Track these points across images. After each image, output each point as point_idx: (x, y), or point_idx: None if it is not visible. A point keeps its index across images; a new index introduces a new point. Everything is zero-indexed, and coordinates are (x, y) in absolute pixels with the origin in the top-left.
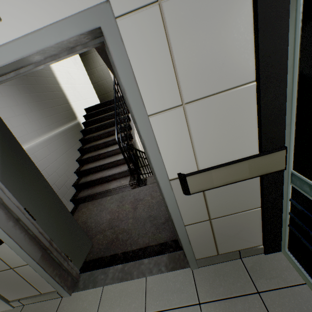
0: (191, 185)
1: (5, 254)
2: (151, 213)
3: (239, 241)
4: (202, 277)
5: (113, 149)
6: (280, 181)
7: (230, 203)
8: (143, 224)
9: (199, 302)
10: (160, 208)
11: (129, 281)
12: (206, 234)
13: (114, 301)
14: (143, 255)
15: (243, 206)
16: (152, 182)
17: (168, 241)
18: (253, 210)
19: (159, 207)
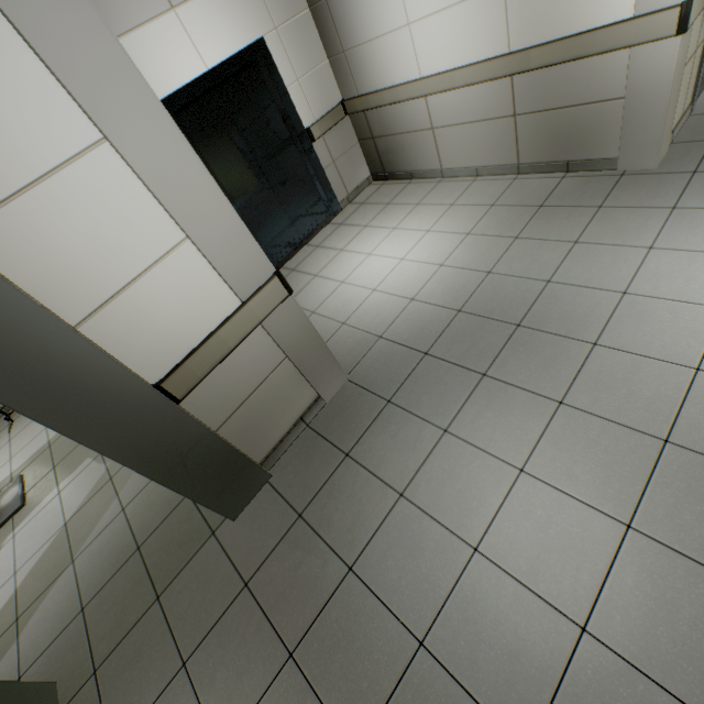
0: None
1: None
2: None
3: None
4: None
5: None
6: None
7: None
8: None
9: None
10: None
11: None
12: None
13: None
14: None
15: None
16: None
17: None
18: None
19: None
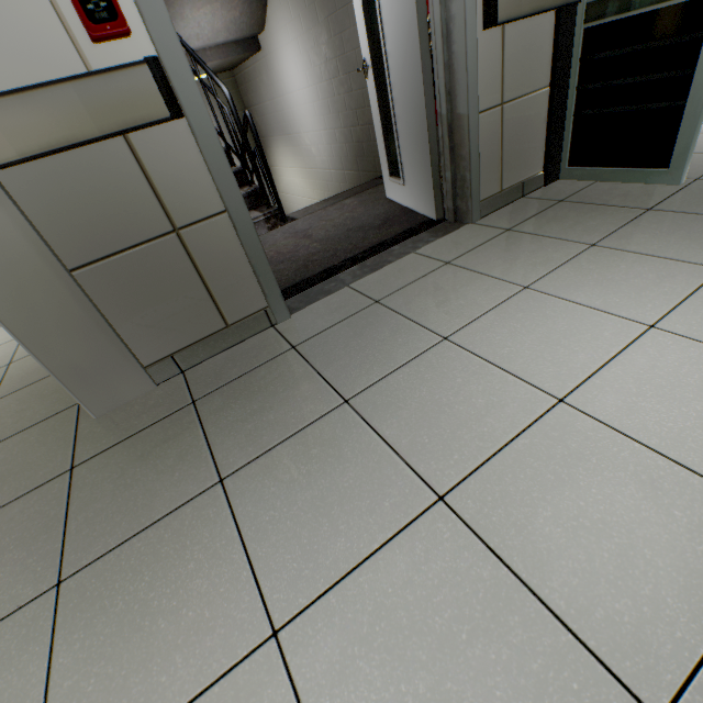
0: (500, 4)
1: (169, 175)
2: (348, 228)
3: (523, 161)
4: (491, 221)
5: None
6: (572, 30)
7: (525, 70)
8: (345, 237)
9: (507, 230)
10: (360, 220)
11: (390, 265)
12: (495, 140)
13: (386, 281)
14: (385, 248)
15: (534, 81)
16: (307, 214)
17: (412, 227)
18: (542, 92)
19: (356, 220)
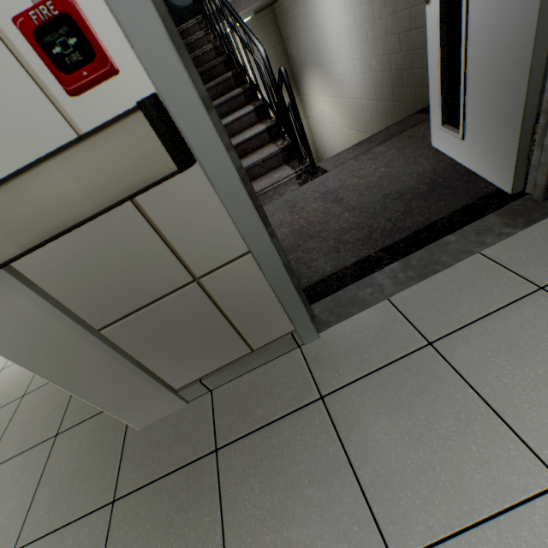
0: None
1: (184, 228)
2: (385, 192)
3: None
4: None
5: (227, 123)
6: None
7: None
8: (381, 208)
9: None
10: (399, 180)
11: (444, 271)
12: None
13: (441, 303)
14: (435, 235)
15: None
16: (337, 165)
17: (472, 201)
18: None
19: (394, 181)
